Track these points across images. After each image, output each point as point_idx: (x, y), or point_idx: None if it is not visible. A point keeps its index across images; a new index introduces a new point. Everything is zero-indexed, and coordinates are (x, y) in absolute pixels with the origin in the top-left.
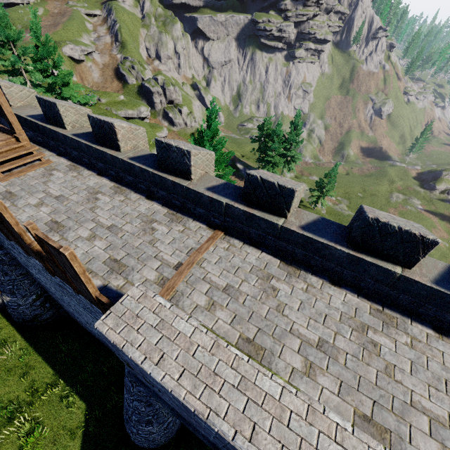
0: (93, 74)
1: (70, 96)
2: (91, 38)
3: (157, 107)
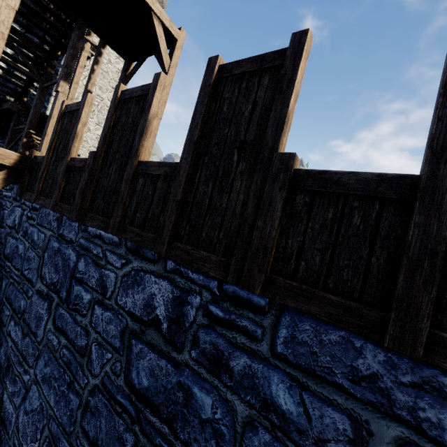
0: None
1: None
2: None
3: None
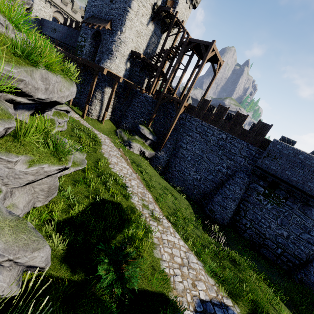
0: None
1: None
2: None
3: None
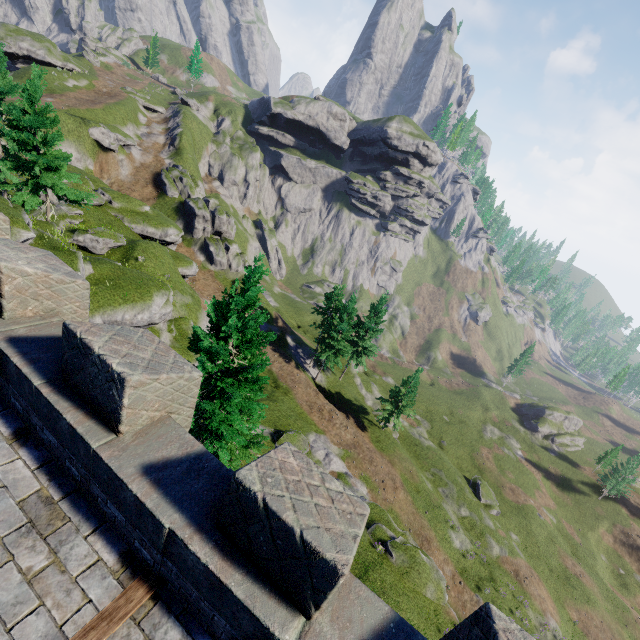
0: (122, 169)
1: (54, 185)
2: (138, 131)
3: (196, 233)
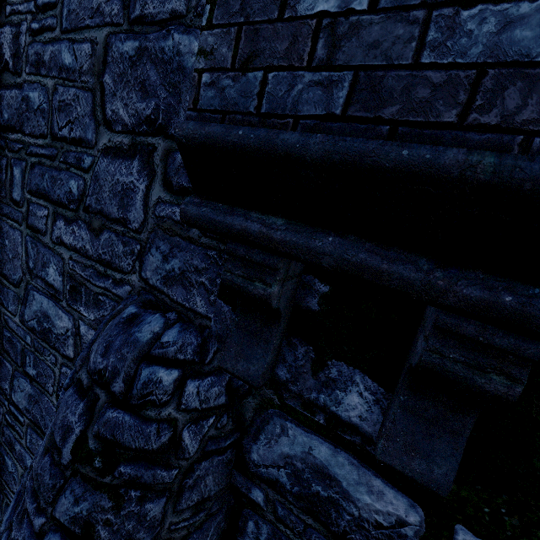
0: None
1: None
2: None
3: None
